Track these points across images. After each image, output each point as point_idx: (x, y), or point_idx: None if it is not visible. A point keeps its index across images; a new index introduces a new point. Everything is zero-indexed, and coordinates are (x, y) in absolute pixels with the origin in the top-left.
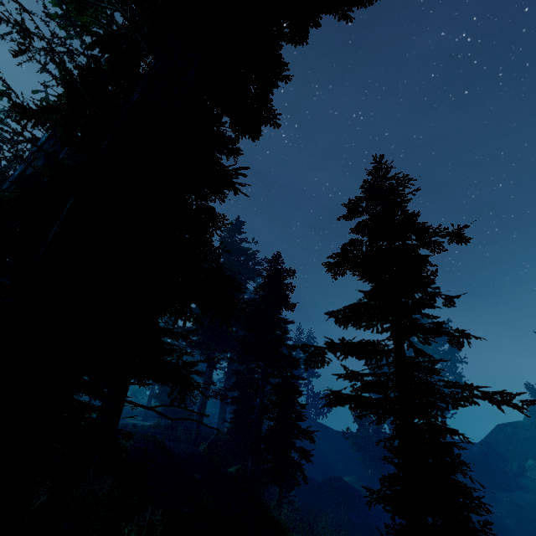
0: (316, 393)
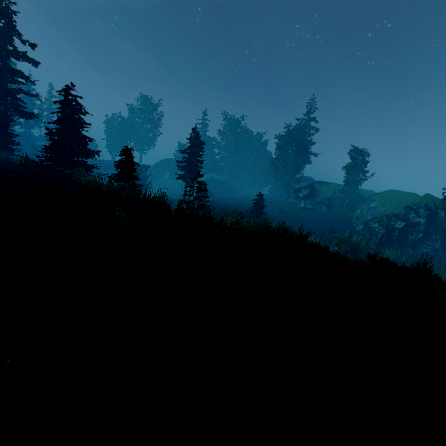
0: None
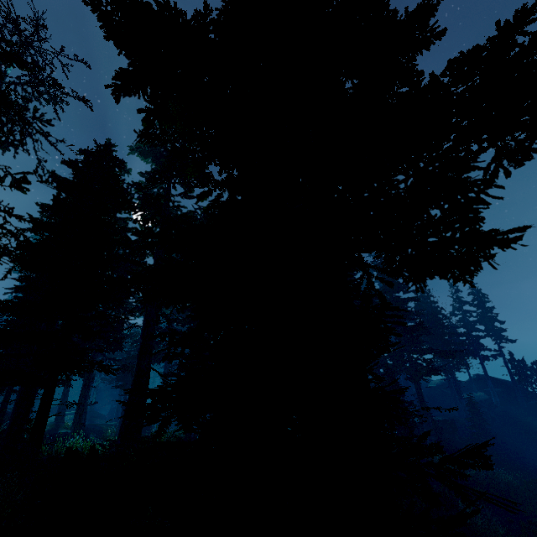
0: (519, 361)
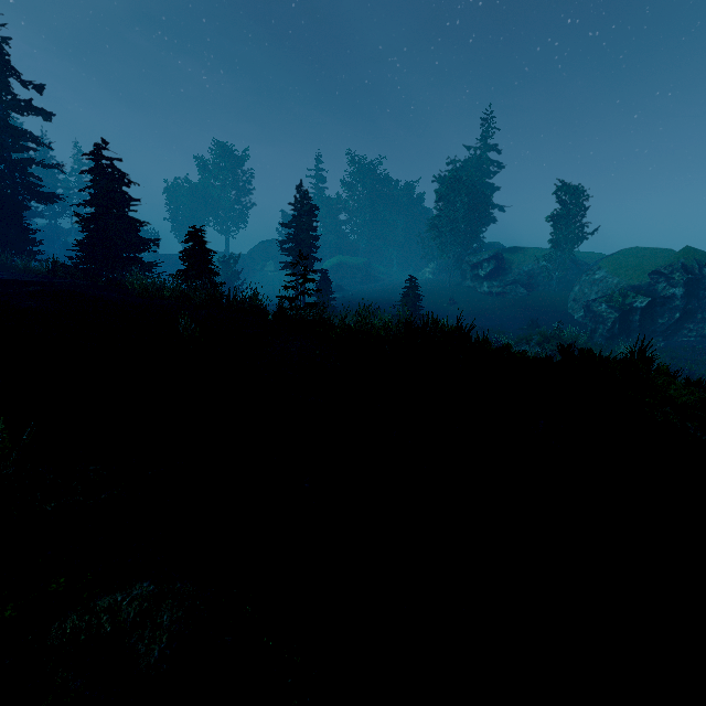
0: None
